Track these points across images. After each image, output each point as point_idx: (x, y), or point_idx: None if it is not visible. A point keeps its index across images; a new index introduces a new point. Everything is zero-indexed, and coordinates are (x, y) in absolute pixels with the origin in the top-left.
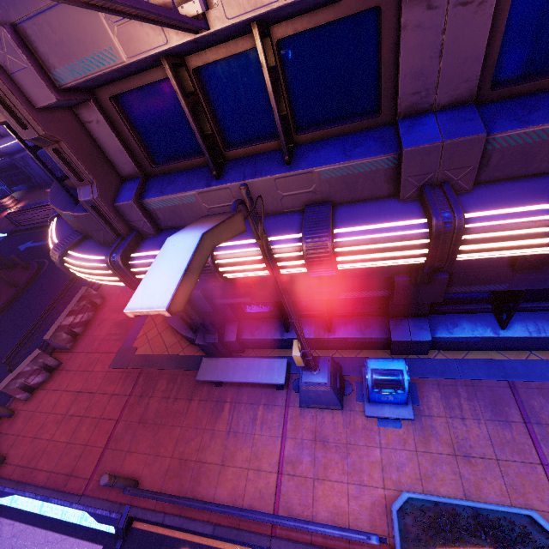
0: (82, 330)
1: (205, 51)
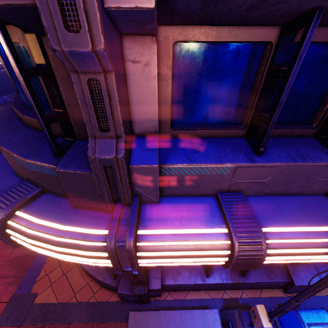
0: None
1: (322, 27)
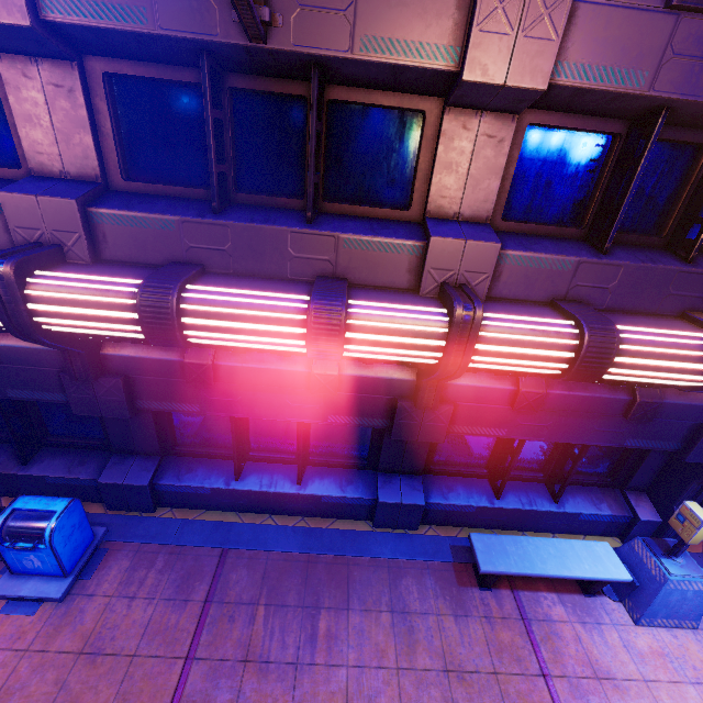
0: None
1: None
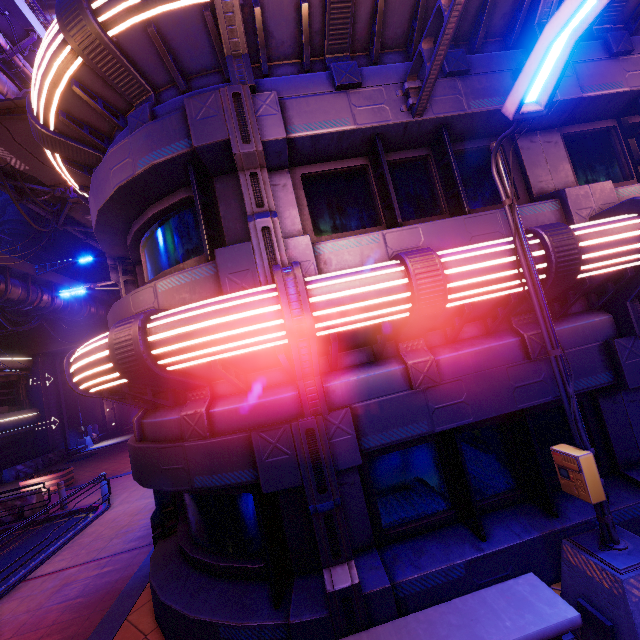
0: None
1: (393, 153)
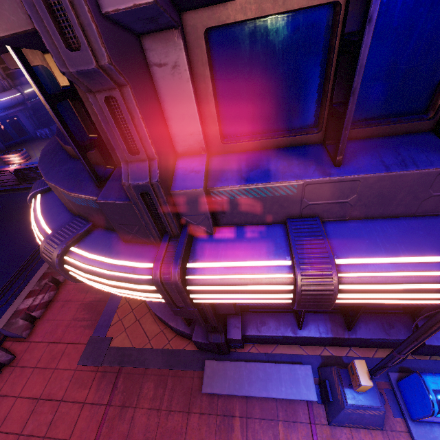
0: (42, 313)
1: None
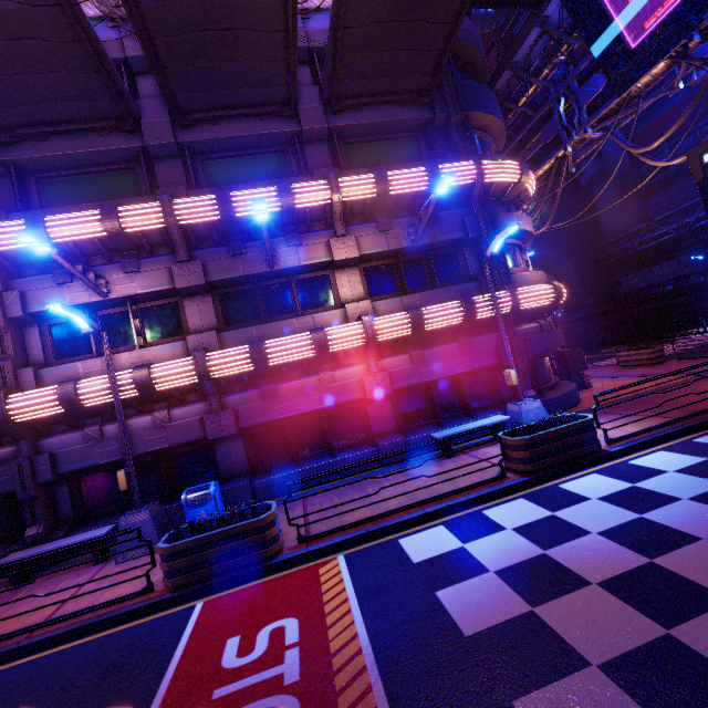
0: None
1: (108, 310)
